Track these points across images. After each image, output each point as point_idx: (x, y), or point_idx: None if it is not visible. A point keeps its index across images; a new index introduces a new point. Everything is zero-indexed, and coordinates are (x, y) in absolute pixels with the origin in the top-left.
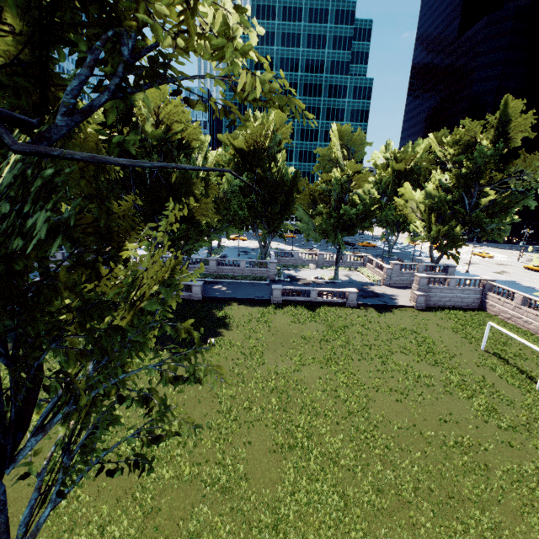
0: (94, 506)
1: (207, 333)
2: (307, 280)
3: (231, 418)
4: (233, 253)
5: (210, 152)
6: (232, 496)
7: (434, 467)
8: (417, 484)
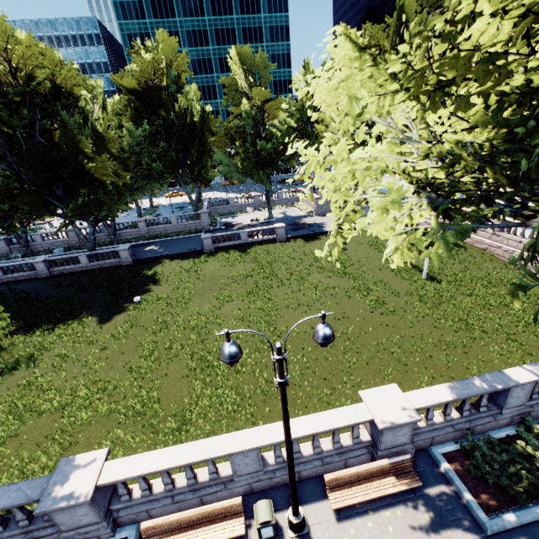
0: (17, 455)
1: (136, 293)
2: (243, 224)
3: (152, 360)
4: (168, 211)
5: (107, 100)
6: (145, 417)
7: (322, 356)
8: (304, 371)
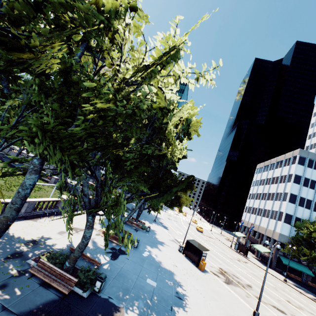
0: None
1: None
2: None
3: None
4: None
5: None
6: None
7: None
8: None
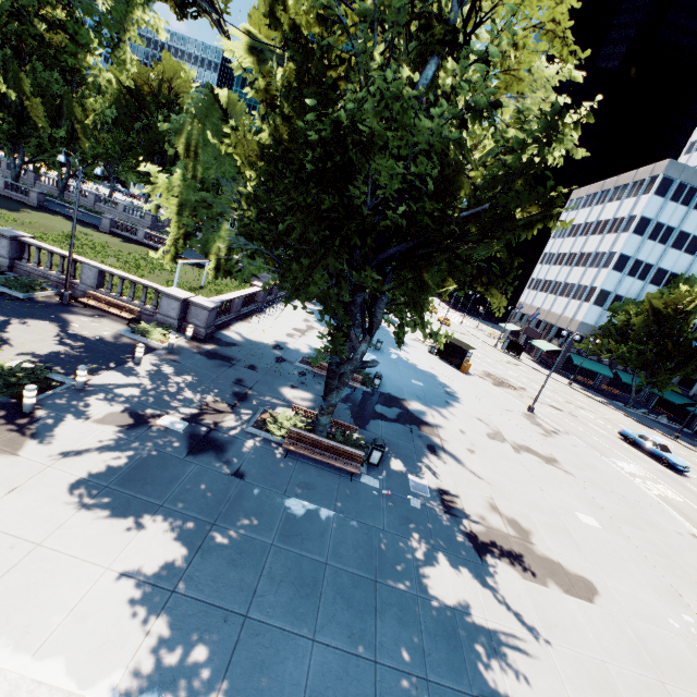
0: None
1: None
2: None
3: None
4: None
5: None
6: None
7: None
8: None
